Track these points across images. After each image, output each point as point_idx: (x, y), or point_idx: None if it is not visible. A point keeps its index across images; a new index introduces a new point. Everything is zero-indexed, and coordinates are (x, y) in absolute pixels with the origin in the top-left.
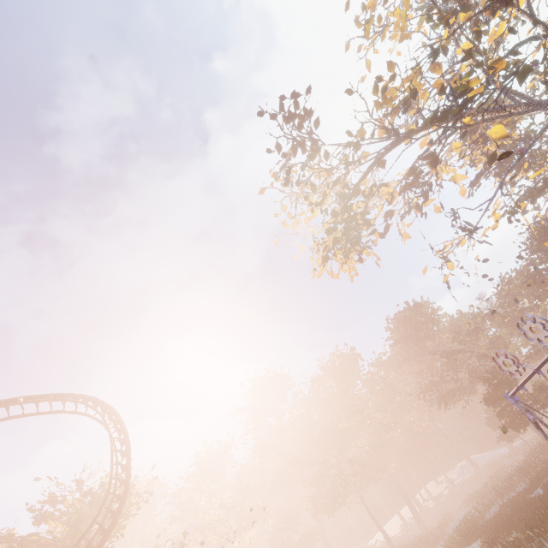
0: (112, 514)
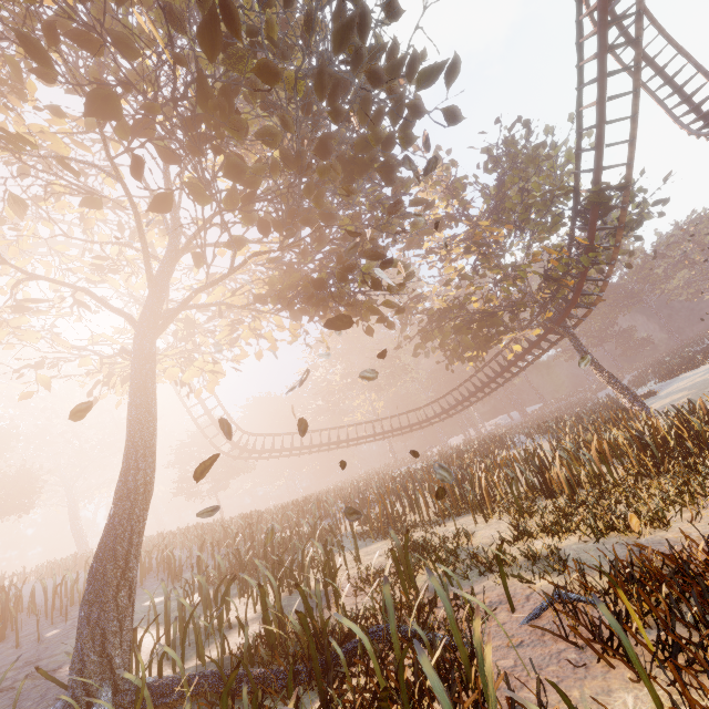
0: None
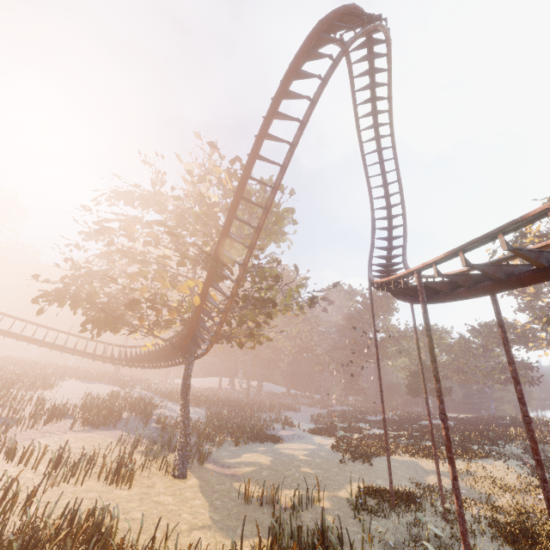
0: (392, 265)
